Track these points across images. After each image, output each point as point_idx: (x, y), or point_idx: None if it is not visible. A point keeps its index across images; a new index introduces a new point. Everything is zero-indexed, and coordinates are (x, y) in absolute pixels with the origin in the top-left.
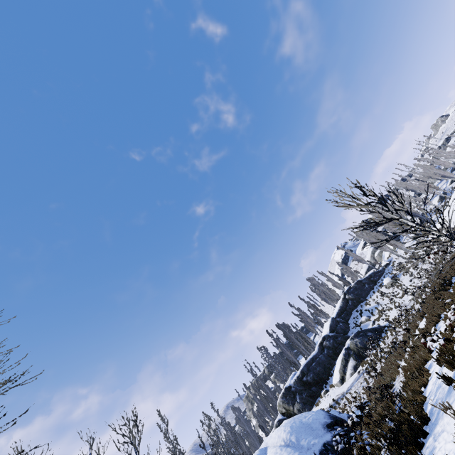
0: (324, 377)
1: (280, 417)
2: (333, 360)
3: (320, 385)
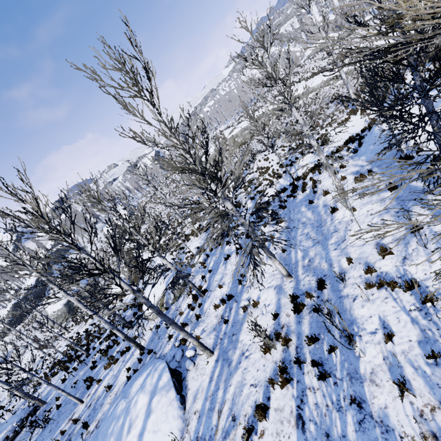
0: (42, 294)
1: (10, 319)
2: (46, 287)
3: (40, 298)
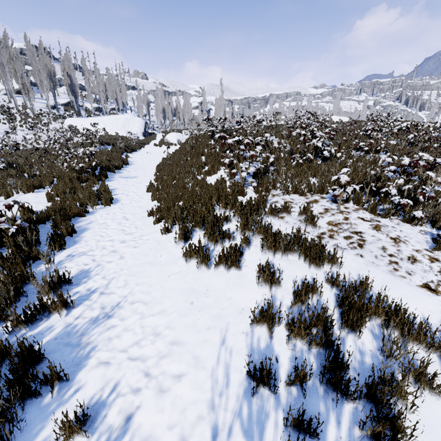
0: None
1: None
2: None
3: None
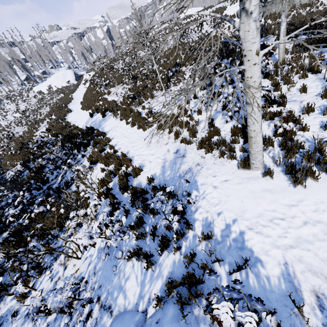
0: None
1: None
2: None
3: None
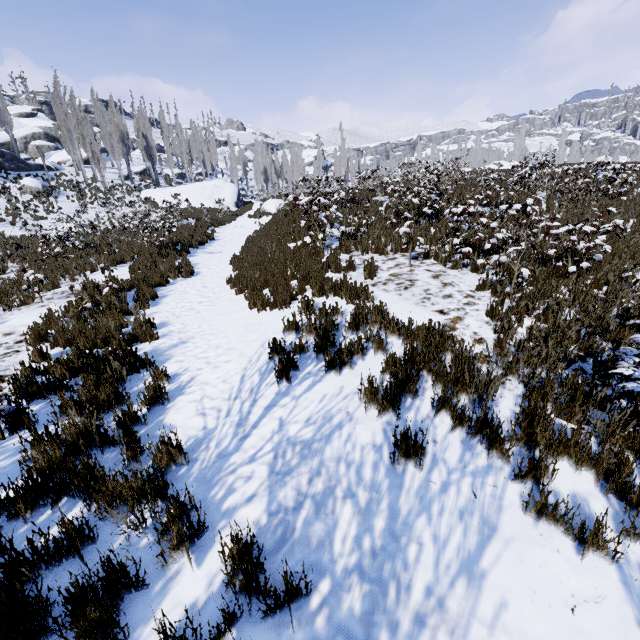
0: None
1: None
2: None
3: None
